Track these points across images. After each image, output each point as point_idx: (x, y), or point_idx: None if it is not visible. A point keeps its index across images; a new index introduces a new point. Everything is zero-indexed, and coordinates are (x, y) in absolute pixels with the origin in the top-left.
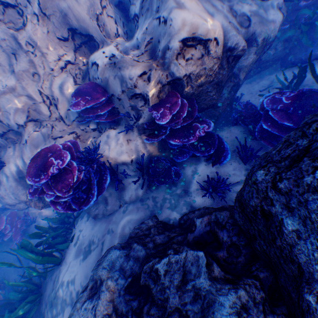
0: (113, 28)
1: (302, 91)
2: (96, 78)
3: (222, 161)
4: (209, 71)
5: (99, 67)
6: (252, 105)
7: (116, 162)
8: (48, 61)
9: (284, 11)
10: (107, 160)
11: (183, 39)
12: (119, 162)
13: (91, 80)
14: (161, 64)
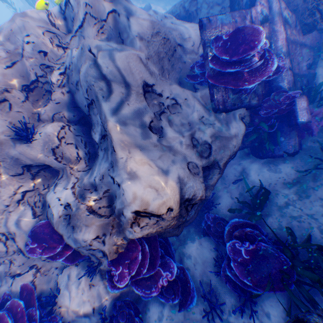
0: (73, 153)
1: (260, 248)
2: (53, 222)
3: (189, 303)
4: (168, 226)
5: (54, 217)
6: (220, 221)
7: (76, 313)
8: (2, 199)
9: (248, 115)
10: (67, 311)
11: (136, 211)
12: (80, 312)
13: (49, 218)
14: (117, 222)
